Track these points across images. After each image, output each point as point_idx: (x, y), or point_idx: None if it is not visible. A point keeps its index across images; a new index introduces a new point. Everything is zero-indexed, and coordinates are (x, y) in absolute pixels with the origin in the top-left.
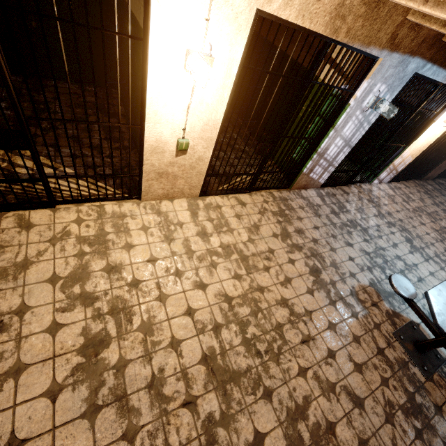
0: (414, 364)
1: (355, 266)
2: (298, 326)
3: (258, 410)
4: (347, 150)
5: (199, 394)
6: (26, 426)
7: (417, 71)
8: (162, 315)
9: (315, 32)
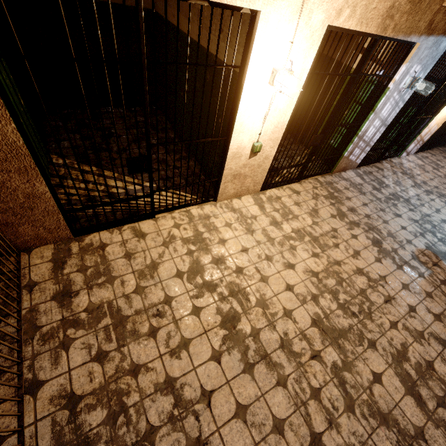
0: None
1: (408, 234)
2: (378, 289)
3: (369, 357)
4: (382, 129)
5: (320, 349)
6: (209, 382)
7: None
8: (269, 292)
9: (369, 33)
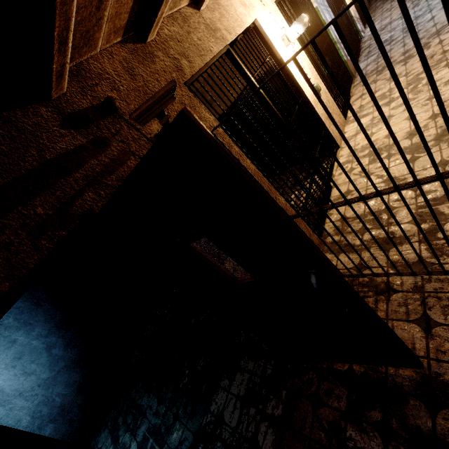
0: None
1: None
2: None
3: None
4: None
5: None
6: None
7: None
8: None
9: None
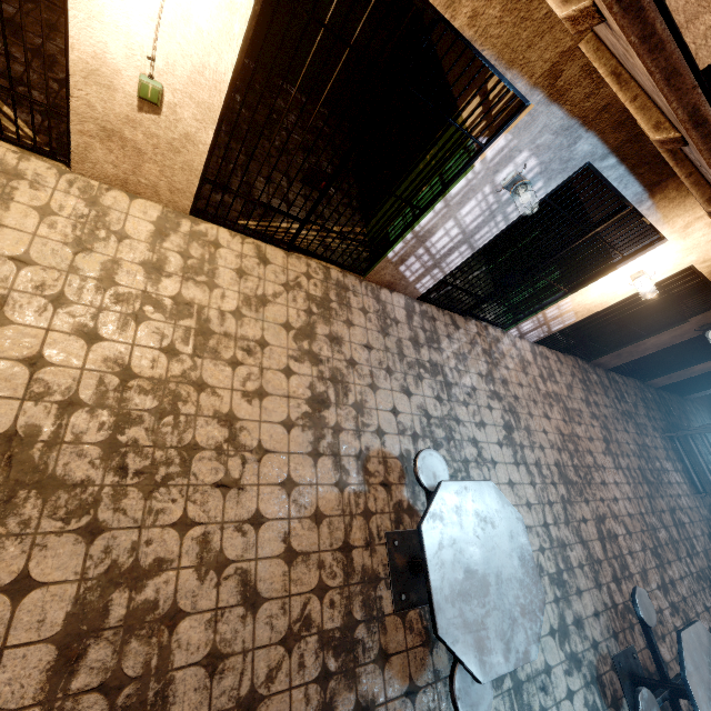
0: (390, 586)
1: (393, 423)
2: (228, 461)
3: (55, 547)
4: (467, 252)
5: None
6: None
7: (593, 161)
8: None
9: None
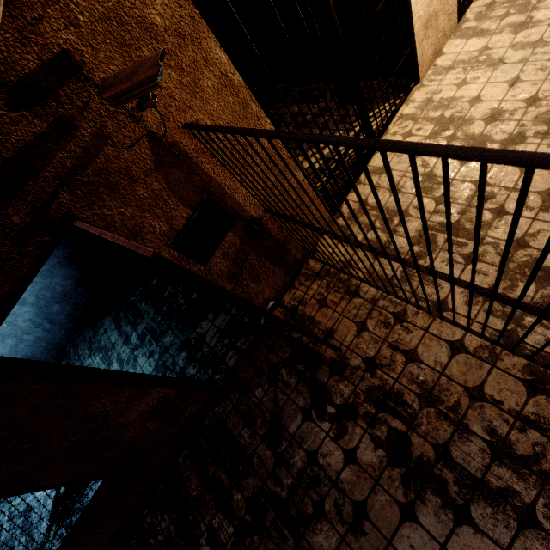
0: None
1: None
2: None
3: None
4: None
5: None
6: None
7: None
8: None
9: None
